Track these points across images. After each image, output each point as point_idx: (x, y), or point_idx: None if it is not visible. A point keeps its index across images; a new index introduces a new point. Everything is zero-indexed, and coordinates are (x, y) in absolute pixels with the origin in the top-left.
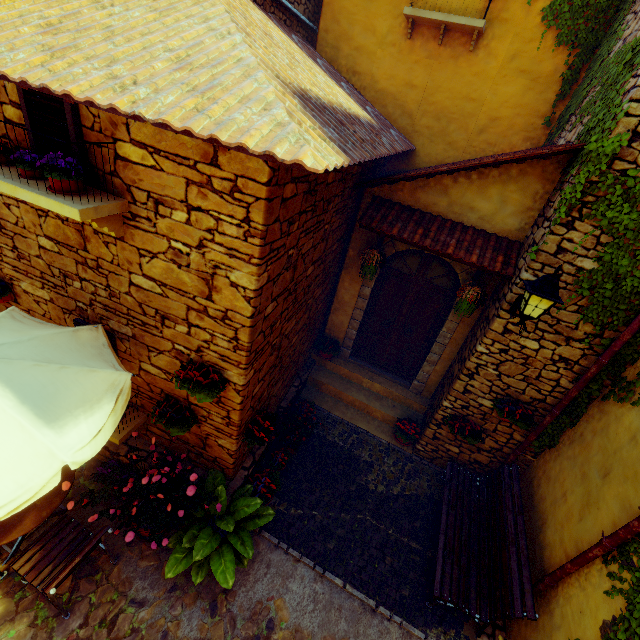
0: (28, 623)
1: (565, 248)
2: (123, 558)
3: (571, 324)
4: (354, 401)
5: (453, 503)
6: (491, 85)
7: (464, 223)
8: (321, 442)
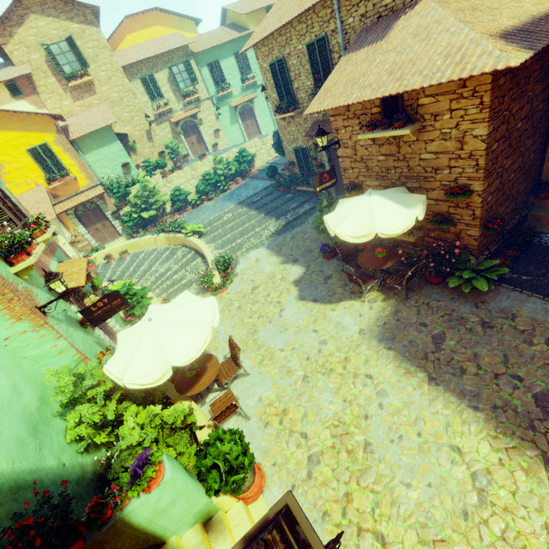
0: (394, 300)
1: None
2: (424, 288)
3: None
4: None
5: None
6: None
7: None
8: (544, 249)
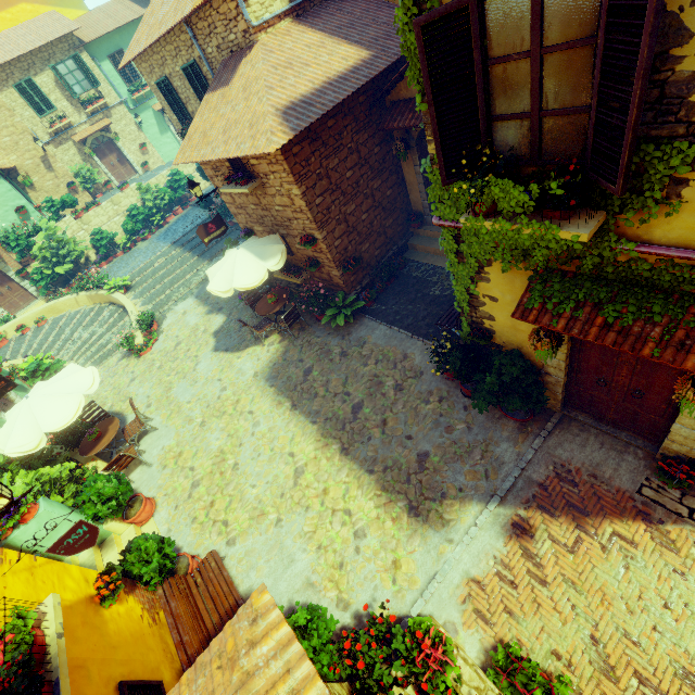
0: (287, 341)
1: None
2: (313, 326)
3: None
4: (435, 251)
5: None
6: None
7: None
8: (408, 278)
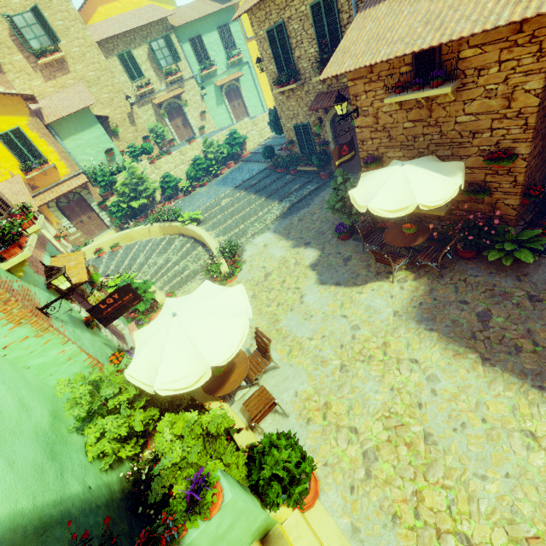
0: (426, 279)
1: None
2: (457, 264)
3: None
4: None
5: None
6: None
7: None
8: None
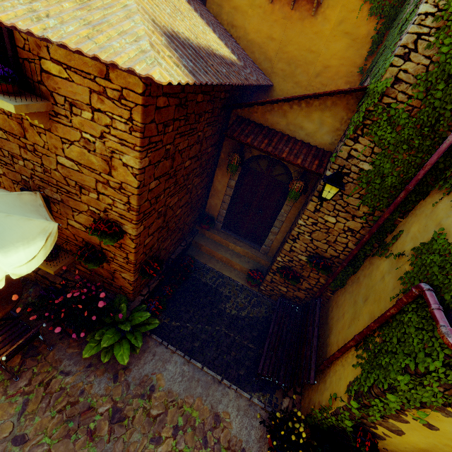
0: None
1: (353, 155)
2: (56, 347)
3: (355, 206)
4: (222, 257)
5: (278, 321)
6: (325, 42)
7: (296, 137)
8: (197, 282)
